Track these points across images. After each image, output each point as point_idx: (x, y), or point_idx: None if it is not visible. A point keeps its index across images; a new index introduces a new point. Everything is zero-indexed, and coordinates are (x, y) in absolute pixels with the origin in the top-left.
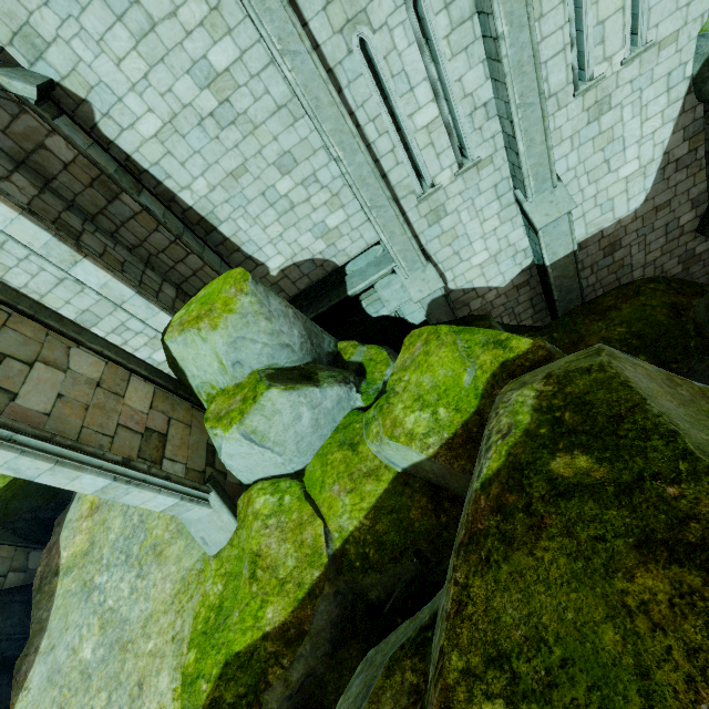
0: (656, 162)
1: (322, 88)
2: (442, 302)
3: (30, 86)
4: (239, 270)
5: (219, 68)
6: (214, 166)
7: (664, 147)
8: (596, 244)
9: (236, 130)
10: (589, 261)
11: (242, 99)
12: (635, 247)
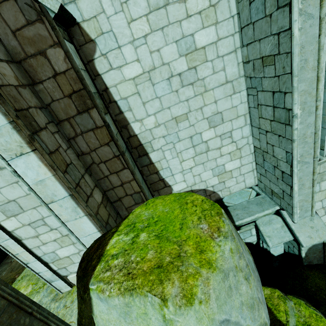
0: None
1: (314, 52)
2: (319, 248)
3: (55, 0)
4: (201, 198)
5: (199, 45)
6: (165, 110)
7: None
8: None
9: (191, 89)
10: None
11: (204, 69)
12: None
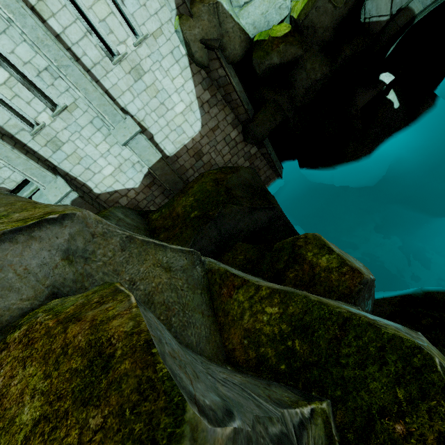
0: (195, 103)
1: None
2: (82, 202)
3: None
4: None
5: None
6: None
7: (195, 94)
8: (186, 154)
9: None
10: (189, 165)
11: None
12: (213, 153)
